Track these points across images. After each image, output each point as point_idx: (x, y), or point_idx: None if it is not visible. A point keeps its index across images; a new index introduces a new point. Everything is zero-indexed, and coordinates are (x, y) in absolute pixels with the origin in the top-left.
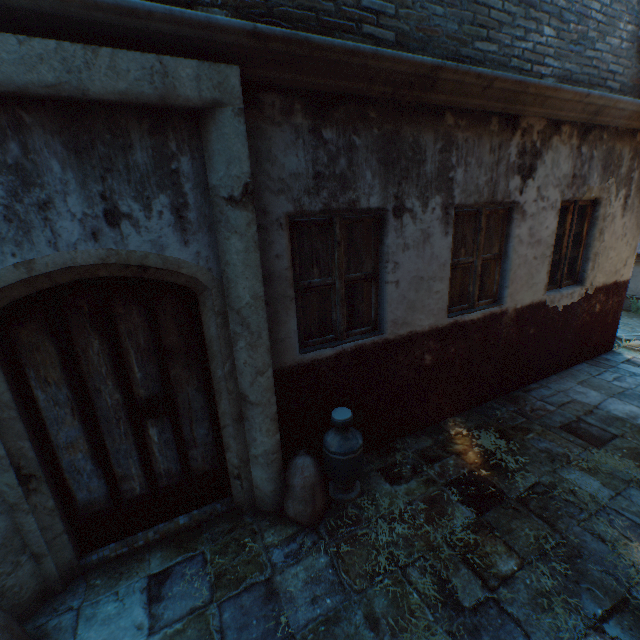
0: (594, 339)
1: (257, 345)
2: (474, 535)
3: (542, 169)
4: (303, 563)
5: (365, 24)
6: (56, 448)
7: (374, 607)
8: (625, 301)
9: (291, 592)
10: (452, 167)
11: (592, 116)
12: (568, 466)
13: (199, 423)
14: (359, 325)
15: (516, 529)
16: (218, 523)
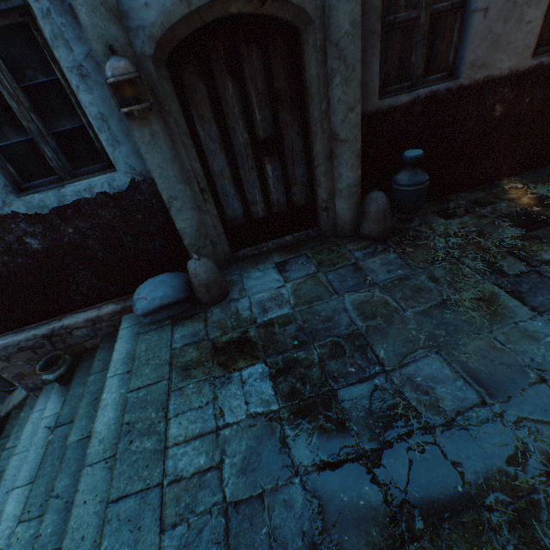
0: None
1: (350, 80)
2: (521, 242)
3: None
4: (378, 257)
5: None
6: (213, 175)
7: (434, 274)
8: None
9: (371, 268)
10: None
11: None
12: None
13: (298, 165)
14: (435, 71)
15: None
16: (311, 242)
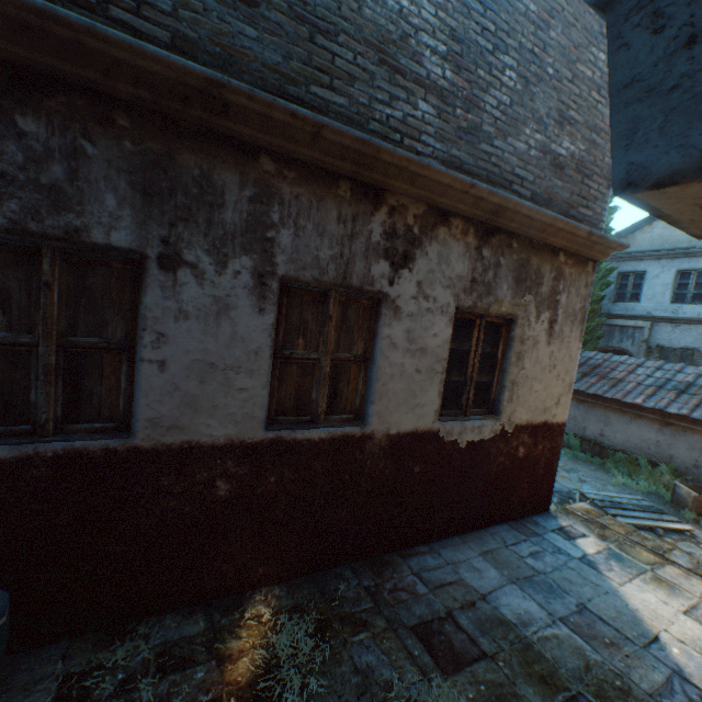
0: (520, 492)
1: None
2: None
3: (425, 261)
4: None
5: (116, 7)
6: None
7: None
8: (603, 451)
9: None
10: (273, 225)
11: (491, 215)
12: None
13: None
14: (92, 417)
15: None
16: None
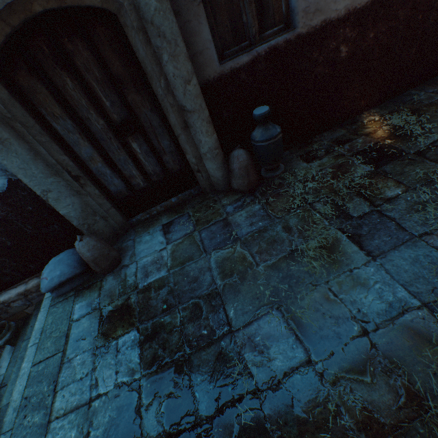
0: None
1: (177, 55)
2: (369, 180)
3: None
4: (245, 210)
5: None
6: (84, 161)
7: (289, 223)
8: None
9: (238, 223)
10: None
11: None
12: None
13: (162, 137)
14: (271, 26)
15: (408, 172)
16: (194, 200)
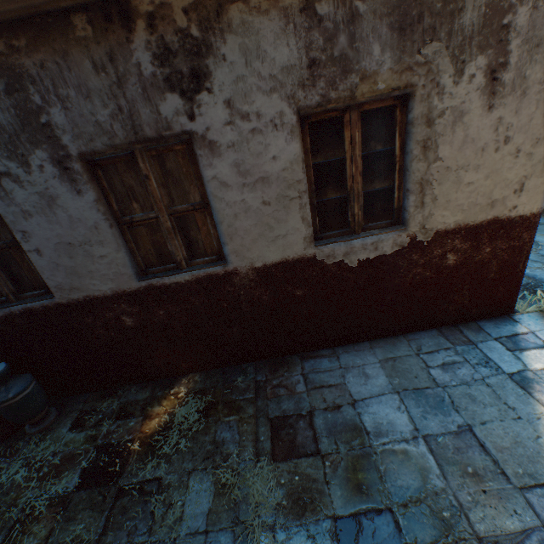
0: (457, 300)
1: None
2: (45, 508)
3: (225, 70)
4: None
5: None
6: None
7: None
8: None
9: None
10: (41, 109)
11: None
12: (210, 472)
13: None
14: (32, 288)
15: (77, 520)
16: None
